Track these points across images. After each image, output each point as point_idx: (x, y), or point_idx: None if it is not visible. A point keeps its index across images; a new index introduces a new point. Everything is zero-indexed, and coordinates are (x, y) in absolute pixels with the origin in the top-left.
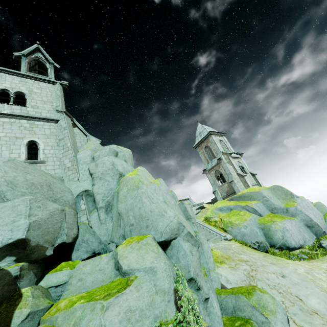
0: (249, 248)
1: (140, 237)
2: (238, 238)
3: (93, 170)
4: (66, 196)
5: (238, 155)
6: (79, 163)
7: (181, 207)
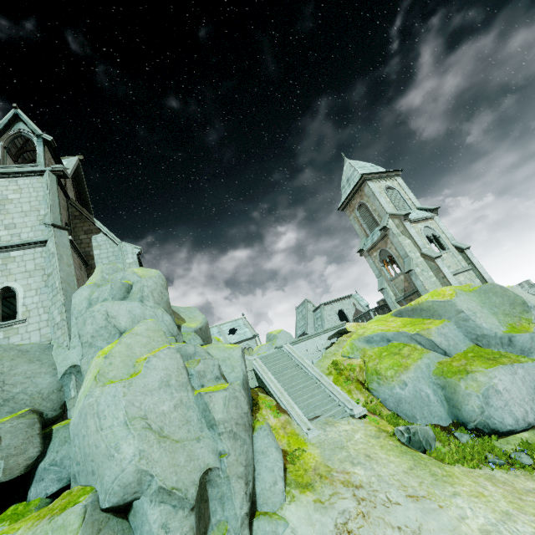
0: (390, 441)
1: (72, 500)
2: (389, 406)
3: (80, 330)
4: (36, 385)
5: (428, 213)
6: (72, 315)
7: (199, 403)
